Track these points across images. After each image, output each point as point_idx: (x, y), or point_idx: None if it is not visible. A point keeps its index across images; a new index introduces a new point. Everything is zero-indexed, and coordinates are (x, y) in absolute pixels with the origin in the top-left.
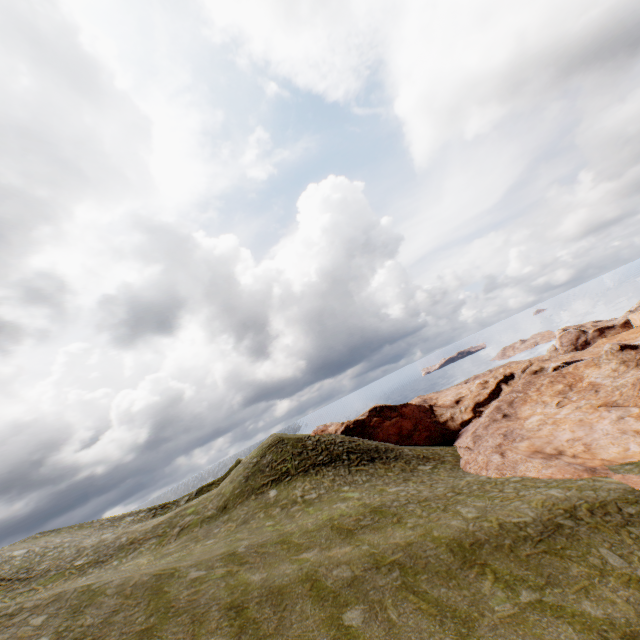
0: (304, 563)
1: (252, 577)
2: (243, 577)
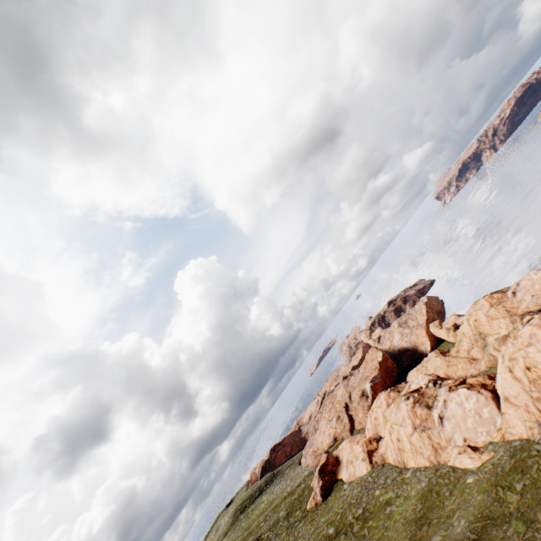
0: (254, 524)
1: (244, 534)
2: (243, 536)
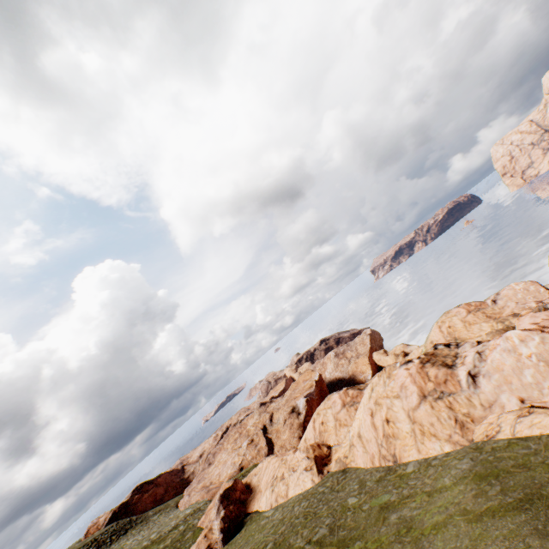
0: None
1: None
2: None
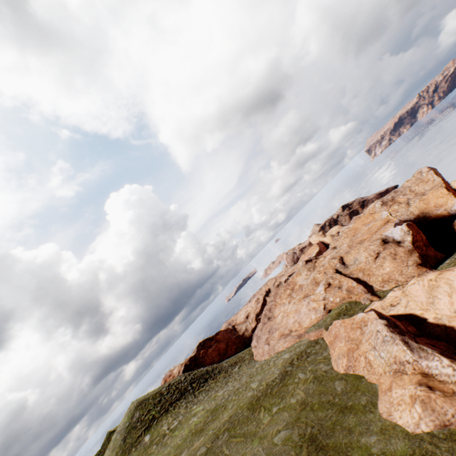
0: None
1: None
2: None
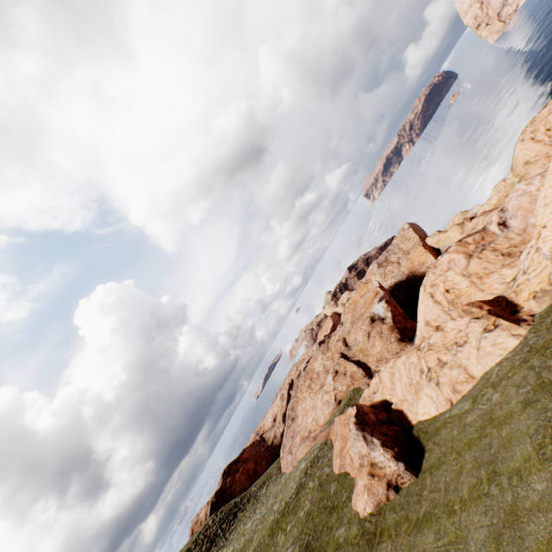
0: None
1: None
2: None
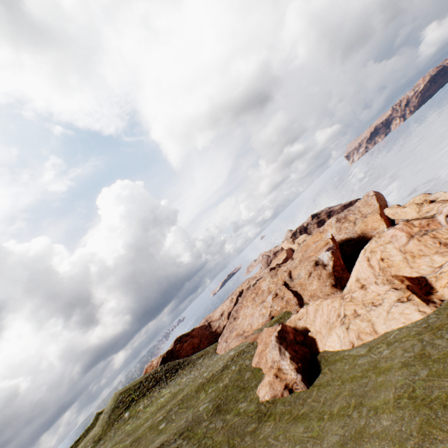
0: (146, 425)
1: (126, 442)
2: (122, 445)
